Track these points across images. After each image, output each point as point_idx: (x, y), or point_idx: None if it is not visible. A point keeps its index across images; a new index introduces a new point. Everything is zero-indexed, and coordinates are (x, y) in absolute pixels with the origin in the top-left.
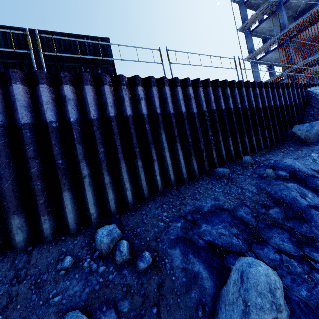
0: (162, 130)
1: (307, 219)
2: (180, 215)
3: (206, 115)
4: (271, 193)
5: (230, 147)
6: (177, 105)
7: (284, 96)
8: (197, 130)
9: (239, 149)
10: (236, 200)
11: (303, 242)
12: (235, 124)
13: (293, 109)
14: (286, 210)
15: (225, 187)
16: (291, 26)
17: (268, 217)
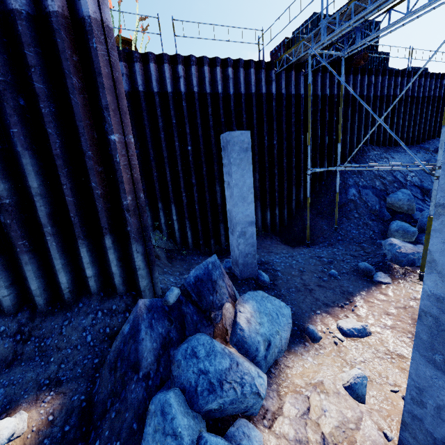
0: None
1: None
2: None
3: None
4: None
5: None
6: None
7: None
8: None
9: None
10: None
11: None
12: None
13: None
14: None
15: None
16: None
17: None
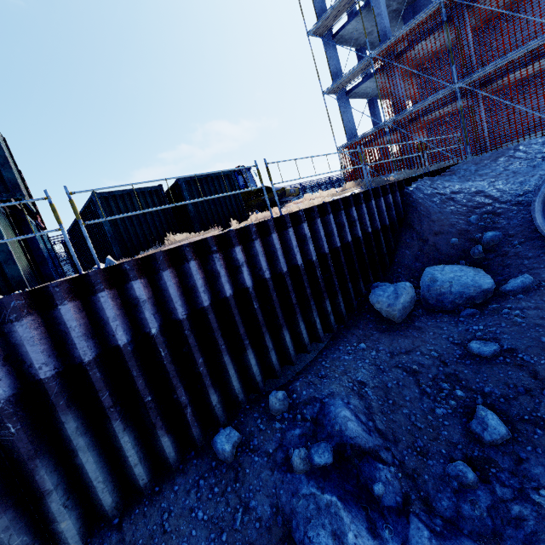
0: (62, 414)
1: None
2: None
3: (186, 328)
4: (291, 526)
5: (250, 368)
6: (104, 332)
7: (362, 218)
8: (165, 369)
9: (272, 362)
10: None
11: None
12: (258, 318)
13: (381, 237)
14: None
15: (217, 503)
16: (394, 37)
17: None
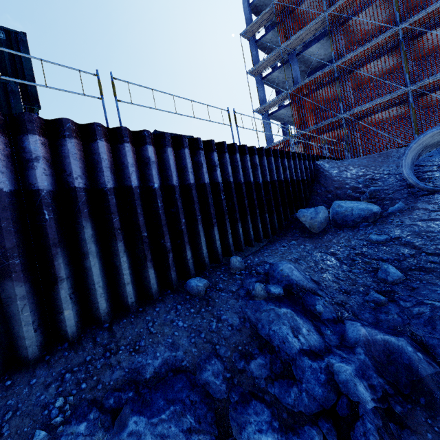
0: (84, 219)
1: (297, 376)
2: (92, 397)
3: (177, 193)
4: (257, 327)
5: (214, 241)
6: (122, 174)
7: (290, 168)
8: (159, 217)
9: (229, 243)
10: (205, 345)
11: (289, 429)
12: (223, 207)
13: (301, 185)
14: (273, 360)
15: (194, 317)
16: (304, 82)
17: (247, 377)
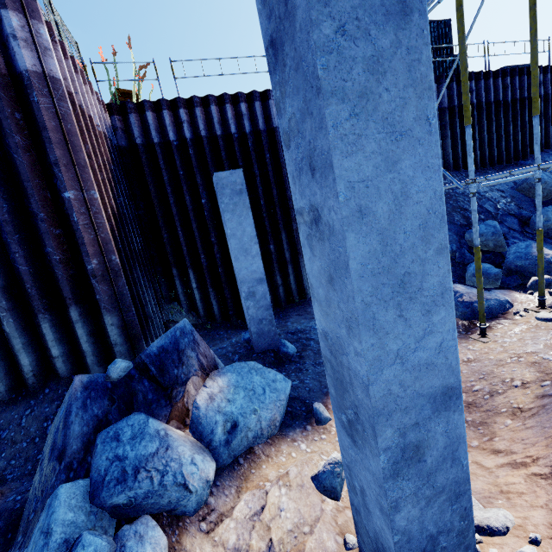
0: (549, 107)
1: None
2: None
3: None
4: None
5: None
6: None
7: None
8: None
9: None
10: None
11: None
12: None
13: None
14: None
15: None
16: None
17: None
